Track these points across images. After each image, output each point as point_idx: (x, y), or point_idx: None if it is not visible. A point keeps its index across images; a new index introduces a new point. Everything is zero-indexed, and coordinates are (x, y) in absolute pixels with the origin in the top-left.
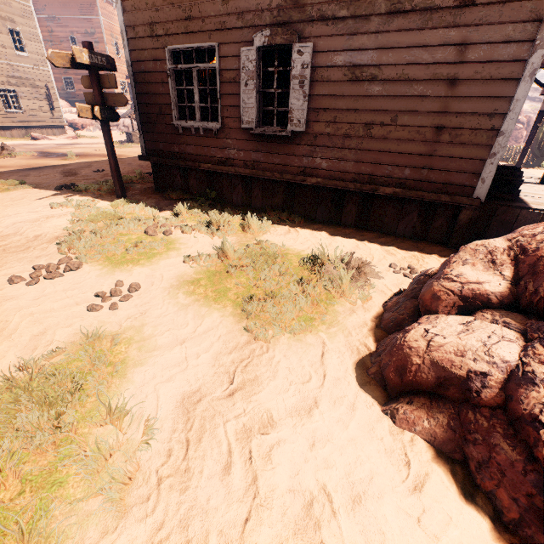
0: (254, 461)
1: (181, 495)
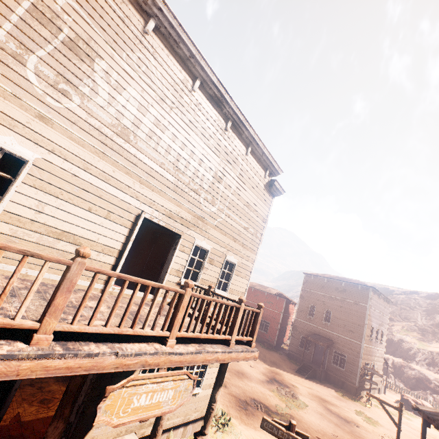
0: None
1: None
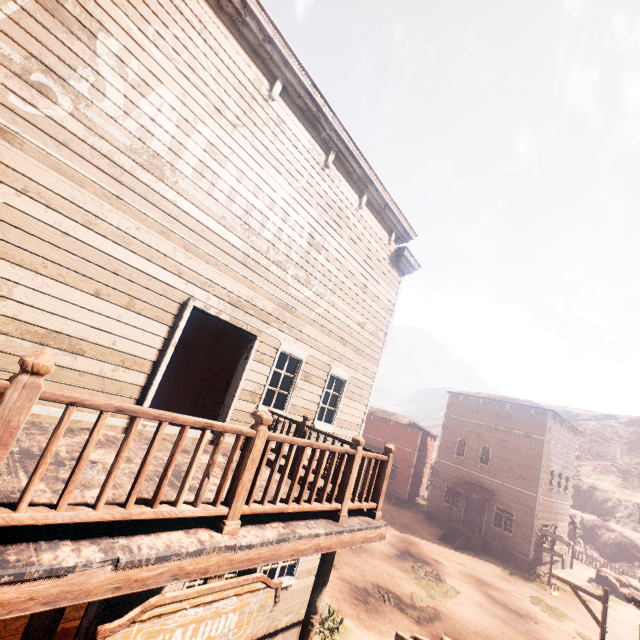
0: None
1: None
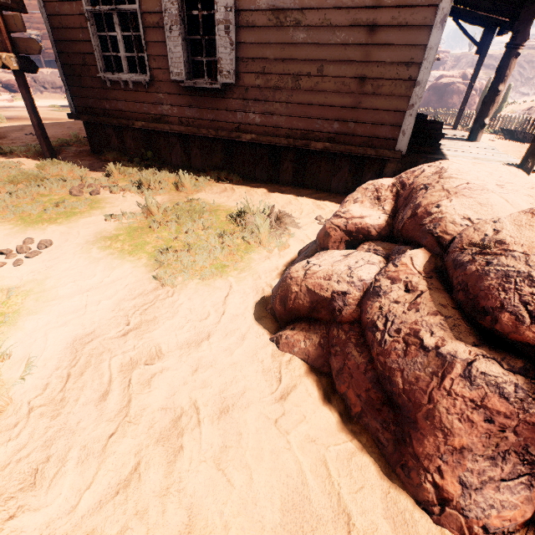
0: (132, 386)
1: (52, 421)
